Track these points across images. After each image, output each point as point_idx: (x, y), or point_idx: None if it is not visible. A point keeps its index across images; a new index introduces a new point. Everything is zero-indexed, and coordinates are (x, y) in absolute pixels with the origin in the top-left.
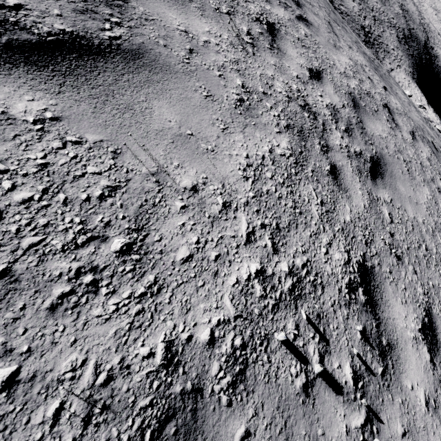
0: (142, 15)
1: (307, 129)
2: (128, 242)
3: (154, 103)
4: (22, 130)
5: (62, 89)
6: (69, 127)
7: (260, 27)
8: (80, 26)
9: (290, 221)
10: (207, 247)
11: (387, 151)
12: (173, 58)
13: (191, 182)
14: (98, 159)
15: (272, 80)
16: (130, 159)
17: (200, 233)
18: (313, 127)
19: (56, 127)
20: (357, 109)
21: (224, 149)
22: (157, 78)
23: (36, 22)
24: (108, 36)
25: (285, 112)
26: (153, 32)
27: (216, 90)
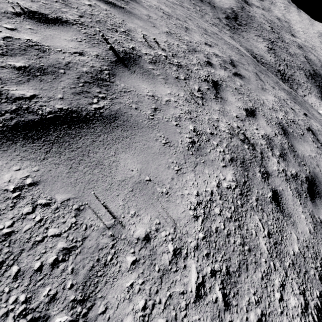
0: (122, 89)
1: (248, 160)
2: (69, 320)
3: (121, 156)
4: (0, 200)
5: (47, 155)
6: (43, 190)
7: (207, 84)
8: (75, 103)
9: (240, 262)
10: (153, 312)
11: (319, 169)
12: (141, 117)
13: (144, 230)
14: (61, 219)
15: (217, 122)
16: (91, 214)
17: (148, 293)
18: (253, 157)
19: (31, 192)
20: (287, 135)
21: (177, 190)
22: (126, 134)
23: (43, 105)
24: (94, 107)
25: (229, 147)
26: (128, 100)
27: (172, 137)
